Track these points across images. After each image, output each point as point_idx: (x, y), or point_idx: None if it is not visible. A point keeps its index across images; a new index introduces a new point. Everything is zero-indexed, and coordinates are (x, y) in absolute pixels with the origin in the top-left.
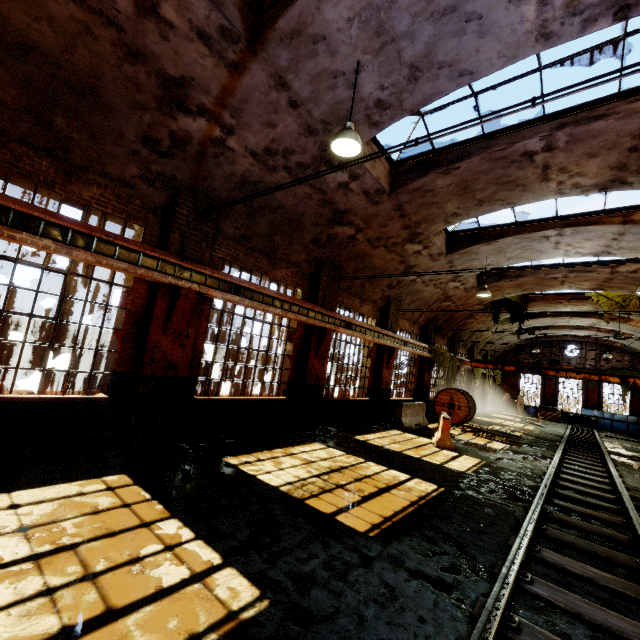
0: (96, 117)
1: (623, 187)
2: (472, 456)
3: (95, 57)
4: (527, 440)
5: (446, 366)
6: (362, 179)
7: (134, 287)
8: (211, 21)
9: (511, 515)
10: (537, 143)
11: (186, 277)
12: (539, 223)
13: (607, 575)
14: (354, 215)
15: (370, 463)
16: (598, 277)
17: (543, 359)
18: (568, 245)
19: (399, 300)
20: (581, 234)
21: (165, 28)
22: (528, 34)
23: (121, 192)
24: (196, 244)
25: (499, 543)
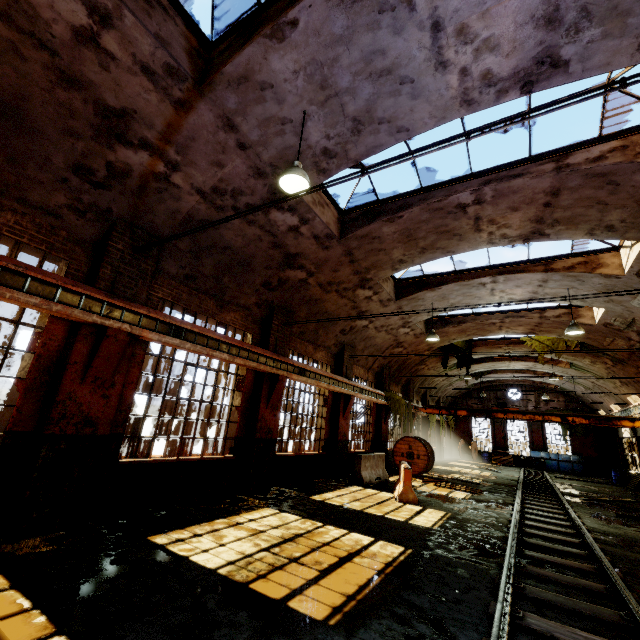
0: (18, 139)
1: (542, 238)
2: (436, 509)
3: (22, 78)
4: (487, 487)
5: (402, 413)
6: (312, 223)
7: (48, 327)
8: (156, 58)
9: (486, 574)
10: (468, 196)
11: (116, 316)
12: (475, 271)
13: (598, 638)
14: (305, 259)
15: (329, 527)
16: (530, 322)
17: (490, 403)
18: (502, 292)
19: (353, 346)
20: (512, 281)
21: (106, 58)
22: (453, 99)
23: (43, 221)
24: (131, 281)
25: (479, 613)
